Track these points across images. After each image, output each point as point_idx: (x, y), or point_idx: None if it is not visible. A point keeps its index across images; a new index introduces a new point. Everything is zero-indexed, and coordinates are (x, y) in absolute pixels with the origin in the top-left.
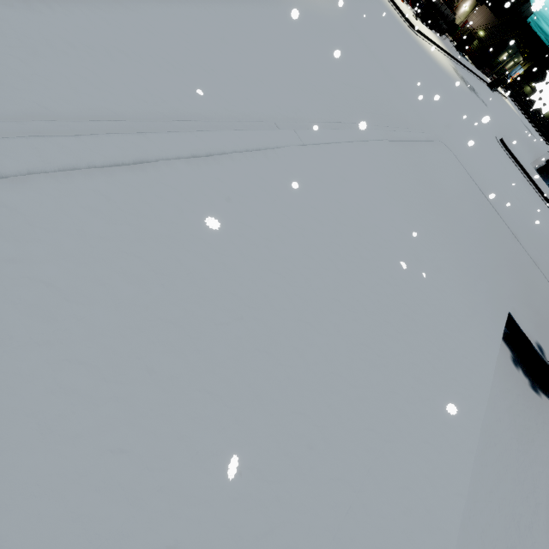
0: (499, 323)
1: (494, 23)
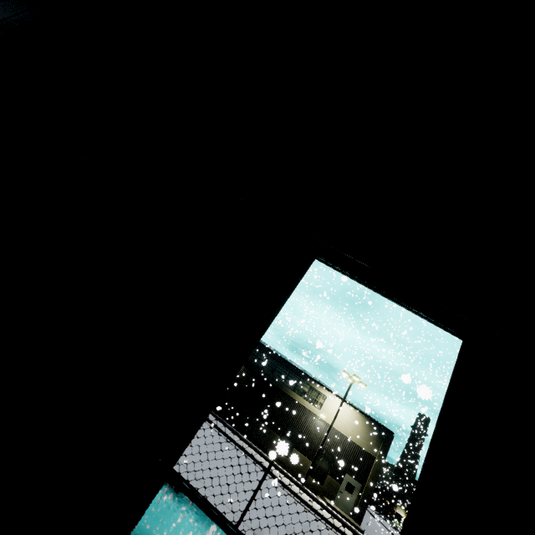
0: None
1: None
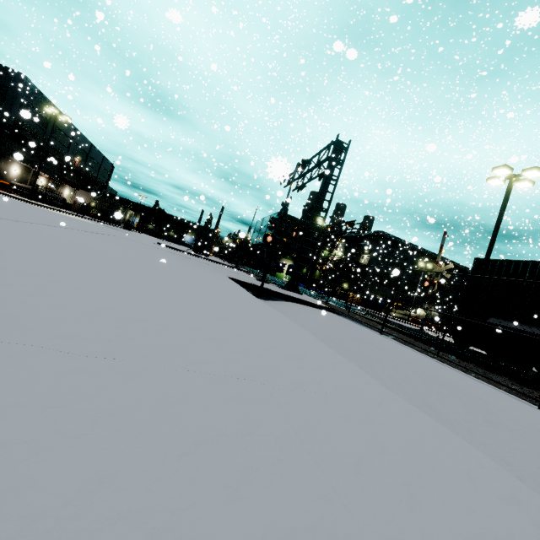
0: (225, 277)
1: (97, 197)
